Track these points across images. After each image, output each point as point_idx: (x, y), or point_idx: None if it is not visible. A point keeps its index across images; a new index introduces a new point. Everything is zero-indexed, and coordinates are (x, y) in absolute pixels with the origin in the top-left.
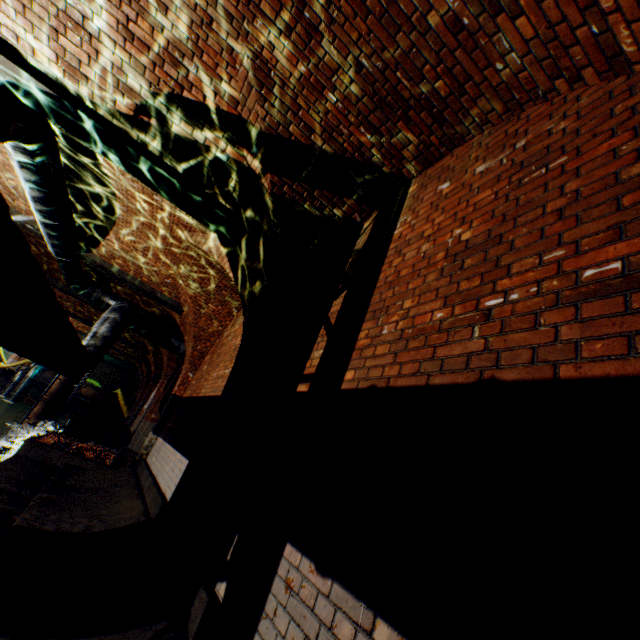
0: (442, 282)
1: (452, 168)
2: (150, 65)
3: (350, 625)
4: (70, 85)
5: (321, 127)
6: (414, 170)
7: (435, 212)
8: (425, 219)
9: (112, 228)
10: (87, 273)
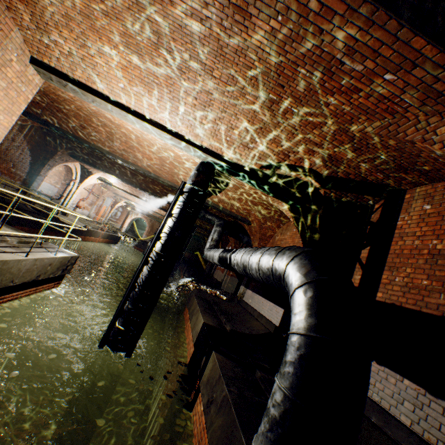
0: (426, 266)
1: (432, 196)
2: (272, 155)
3: (393, 379)
4: (234, 161)
5: (354, 172)
6: (407, 187)
7: (421, 222)
8: (416, 224)
9: (221, 191)
10: None
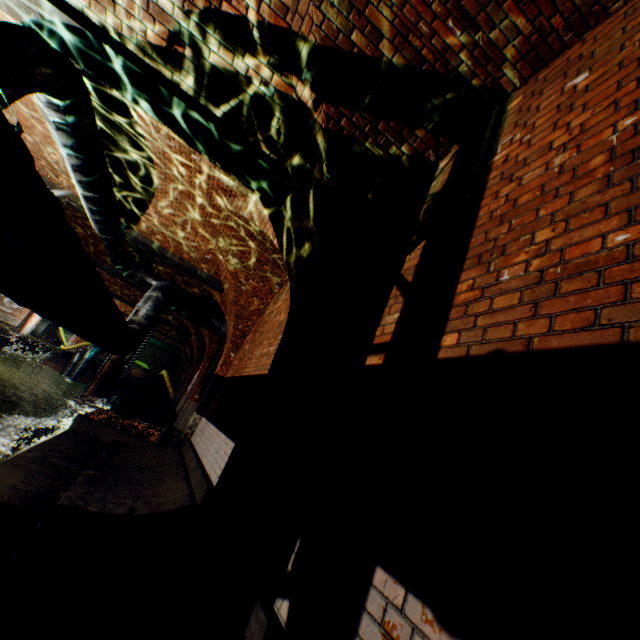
0: (613, 193)
1: (588, 55)
2: None
3: None
4: (97, 15)
5: (393, 28)
6: (517, 77)
7: (568, 114)
8: (550, 127)
9: (151, 201)
10: (131, 254)
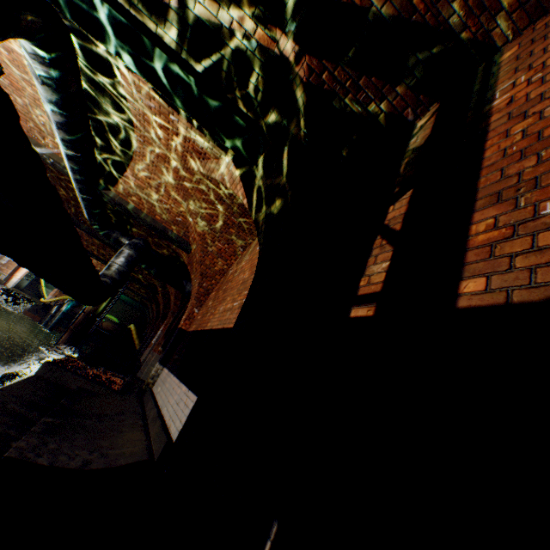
0: None
1: None
2: None
3: None
4: None
5: None
6: (511, 29)
7: None
8: None
9: (129, 163)
10: (108, 216)
